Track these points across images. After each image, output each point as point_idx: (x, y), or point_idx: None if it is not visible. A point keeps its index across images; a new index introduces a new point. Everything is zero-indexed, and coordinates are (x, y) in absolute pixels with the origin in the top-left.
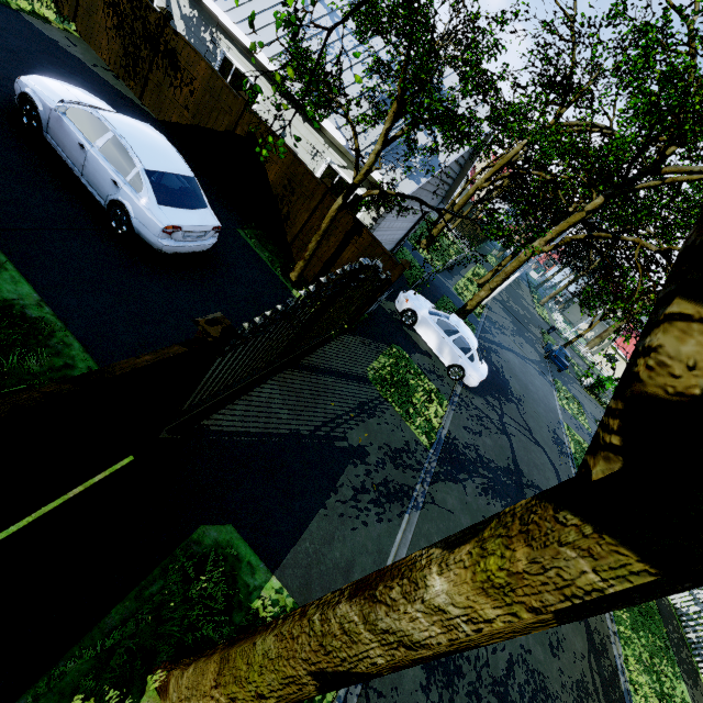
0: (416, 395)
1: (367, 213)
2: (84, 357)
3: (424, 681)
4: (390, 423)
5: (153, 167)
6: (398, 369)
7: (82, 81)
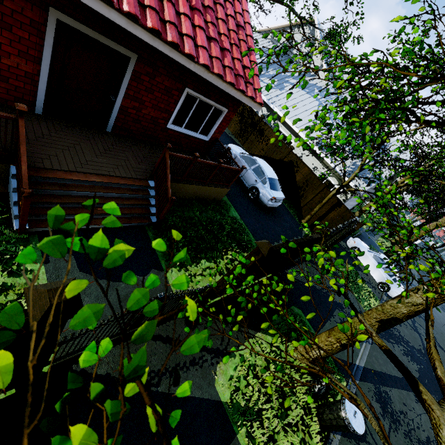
0: (363, 291)
1: (340, 197)
2: (253, 238)
3: (381, 413)
4: (351, 299)
5: (269, 176)
6: (352, 275)
7: (228, 140)
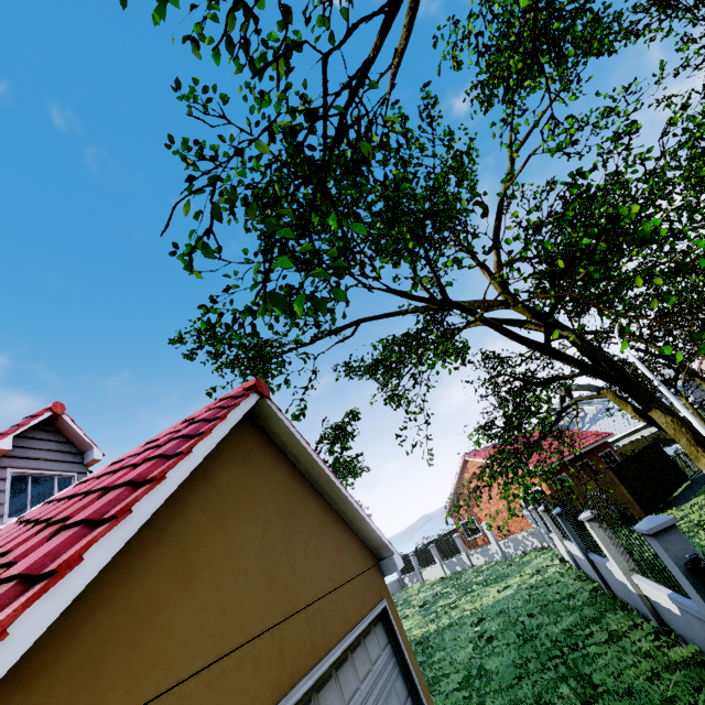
0: None
1: None
2: None
3: None
4: None
5: None
6: None
7: None
